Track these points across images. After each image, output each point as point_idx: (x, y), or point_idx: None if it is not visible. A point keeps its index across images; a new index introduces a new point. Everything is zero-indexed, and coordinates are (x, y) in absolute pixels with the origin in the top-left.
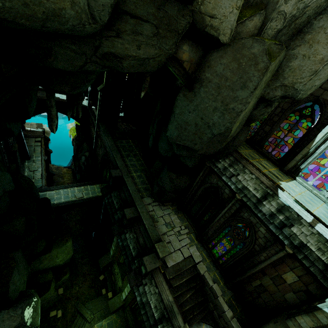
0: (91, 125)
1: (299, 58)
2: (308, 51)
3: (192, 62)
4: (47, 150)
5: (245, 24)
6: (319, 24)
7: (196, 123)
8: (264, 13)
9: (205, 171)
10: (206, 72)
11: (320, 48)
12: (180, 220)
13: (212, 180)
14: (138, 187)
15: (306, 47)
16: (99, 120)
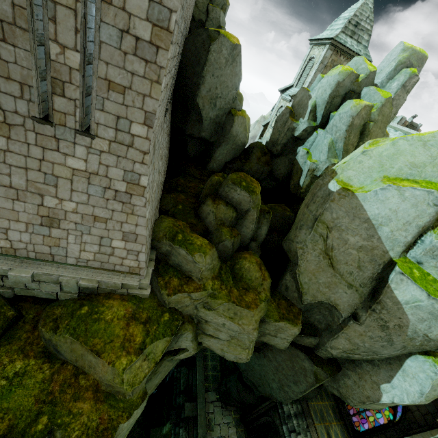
0: None
1: (351, 380)
2: (358, 381)
3: (258, 342)
4: None
5: (303, 338)
6: (366, 367)
7: (260, 373)
8: (318, 339)
9: (271, 404)
10: (269, 352)
11: (367, 386)
12: (237, 437)
13: (276, 419)
14: (208, 374)
15: (356, 376)
16: None
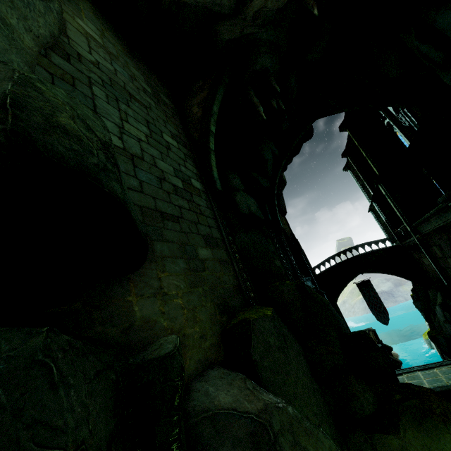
0: (420, 260)
1: None
2: None
3: None
4: (391, 358)
5: None
6: None
7: None
8: None
9: None
10: None
11: None
12: None
13: None
14: None
15: None
16: (408, 221)
